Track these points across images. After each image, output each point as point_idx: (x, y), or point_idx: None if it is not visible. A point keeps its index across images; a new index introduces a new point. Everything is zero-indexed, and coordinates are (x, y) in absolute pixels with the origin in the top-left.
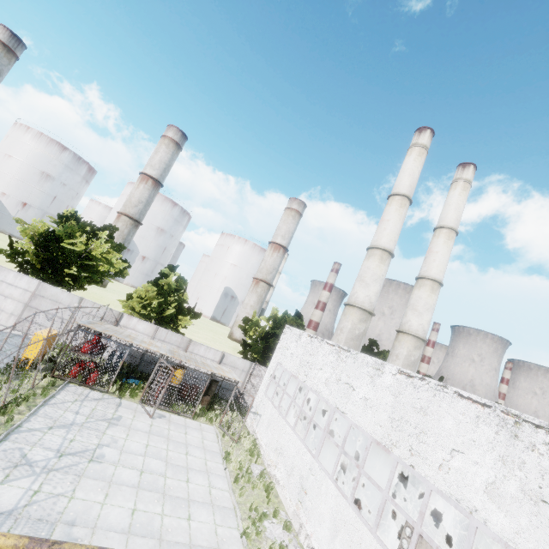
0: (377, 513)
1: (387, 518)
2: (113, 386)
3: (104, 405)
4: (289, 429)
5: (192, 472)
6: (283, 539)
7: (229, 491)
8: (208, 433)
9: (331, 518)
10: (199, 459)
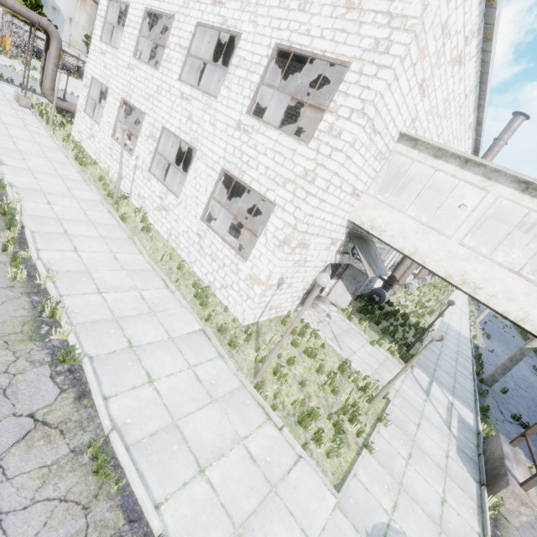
0: None
1: None
2: (35, 57)
3: (39, 62)
4: None
5: None
6: None
7: None
8: None
9: None
10: None
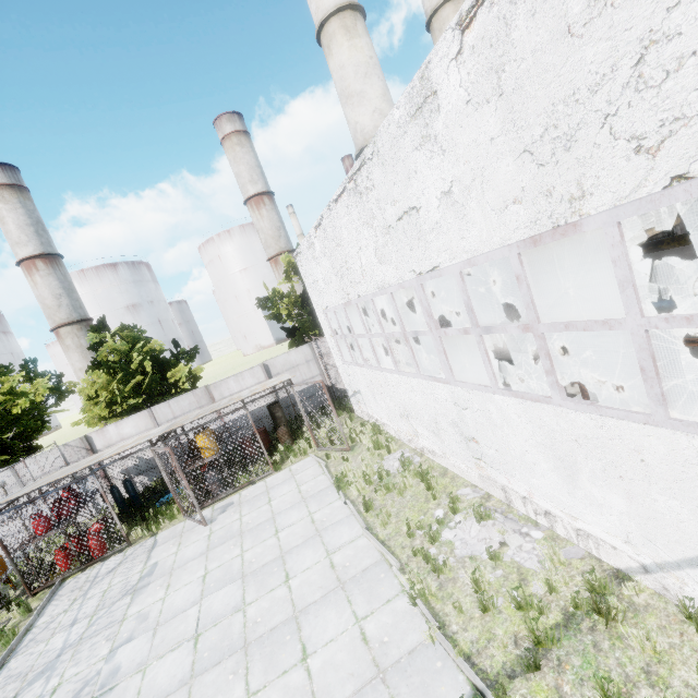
0: (643, 377)
1: (623, 363)
2: (134, 530)
3: (125, 569)
4: (393, 377)
5: (292, 555)
6: (489, 538)
7: (363, 535)
8: (304, 473)
9: (544, 452)
10: (299, 523)
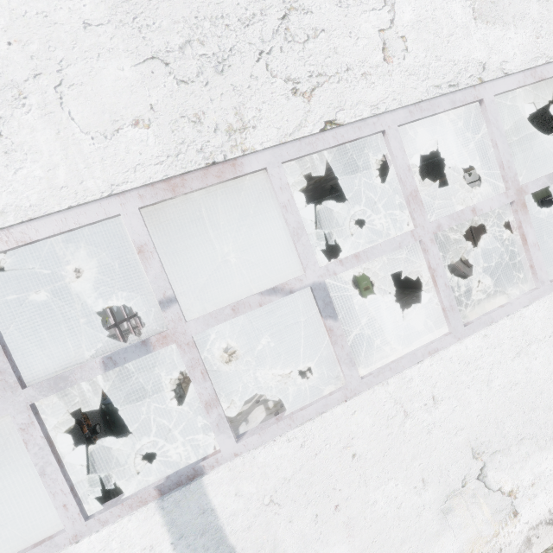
0: None
1: None
2: None
3: None
4: None
5: None
6: None
7: None
8: None
9: None
10: None
